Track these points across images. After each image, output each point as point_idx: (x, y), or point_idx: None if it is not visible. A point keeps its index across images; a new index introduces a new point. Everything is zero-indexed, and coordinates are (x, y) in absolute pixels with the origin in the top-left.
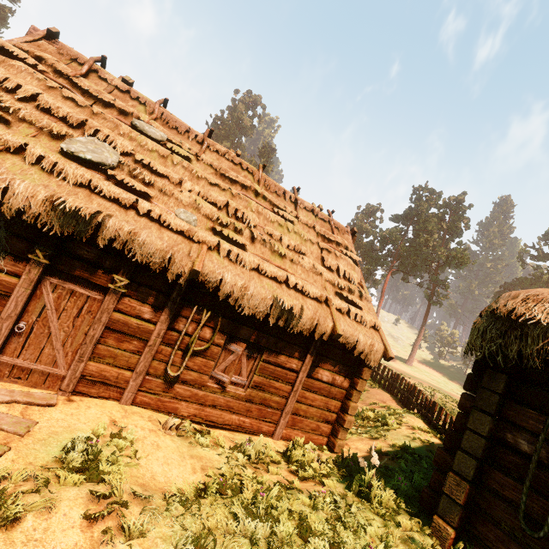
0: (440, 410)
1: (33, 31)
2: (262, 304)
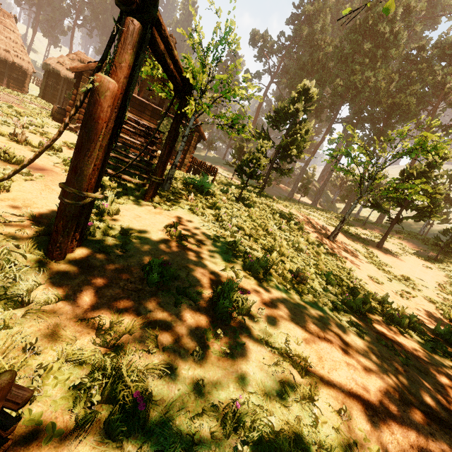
0: None
1: None
2: None
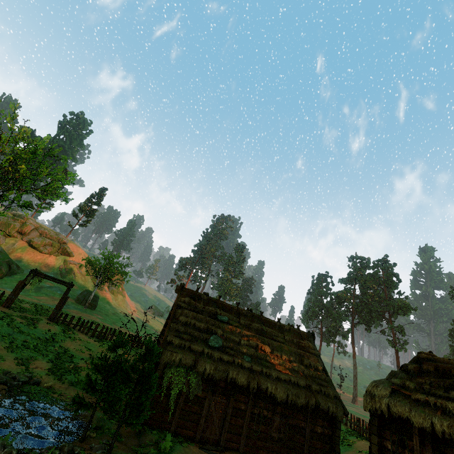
0: None
1: (177, 287)
2: (284, 395)
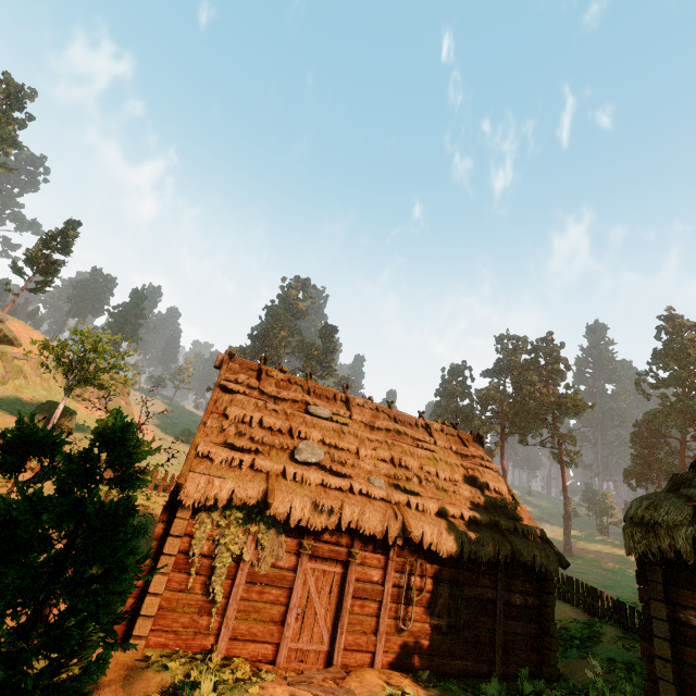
0: (630, 610)
1: (220, 357)
2: (455, 544)
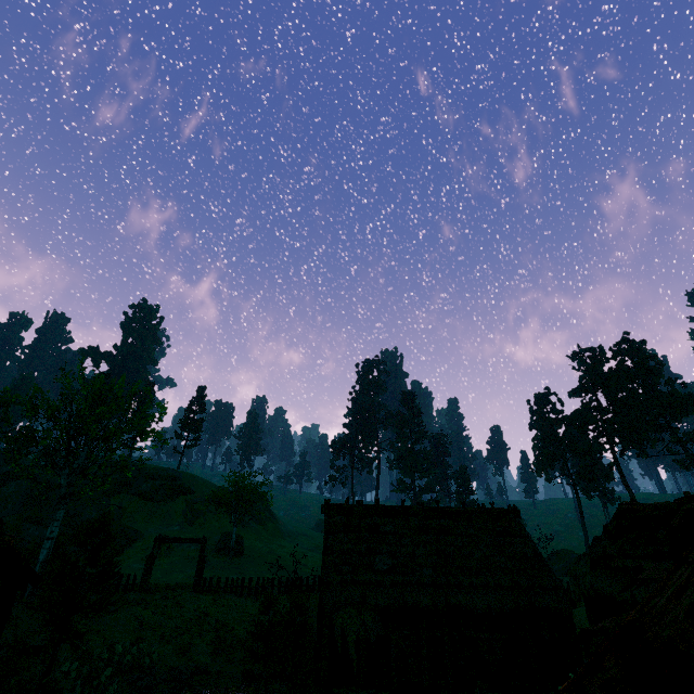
0: None
1: (322, 507)
2: (484, 604)
